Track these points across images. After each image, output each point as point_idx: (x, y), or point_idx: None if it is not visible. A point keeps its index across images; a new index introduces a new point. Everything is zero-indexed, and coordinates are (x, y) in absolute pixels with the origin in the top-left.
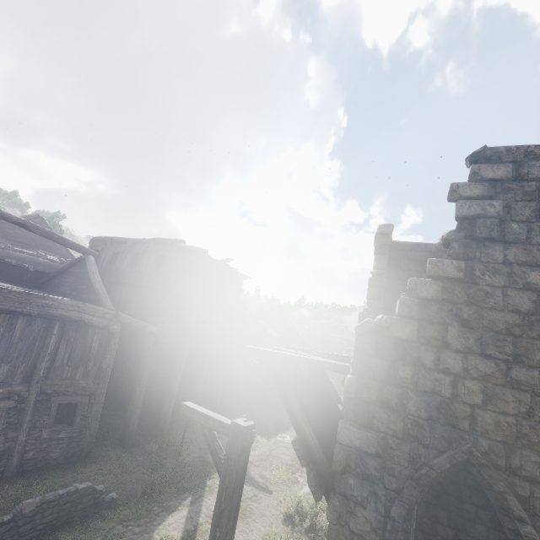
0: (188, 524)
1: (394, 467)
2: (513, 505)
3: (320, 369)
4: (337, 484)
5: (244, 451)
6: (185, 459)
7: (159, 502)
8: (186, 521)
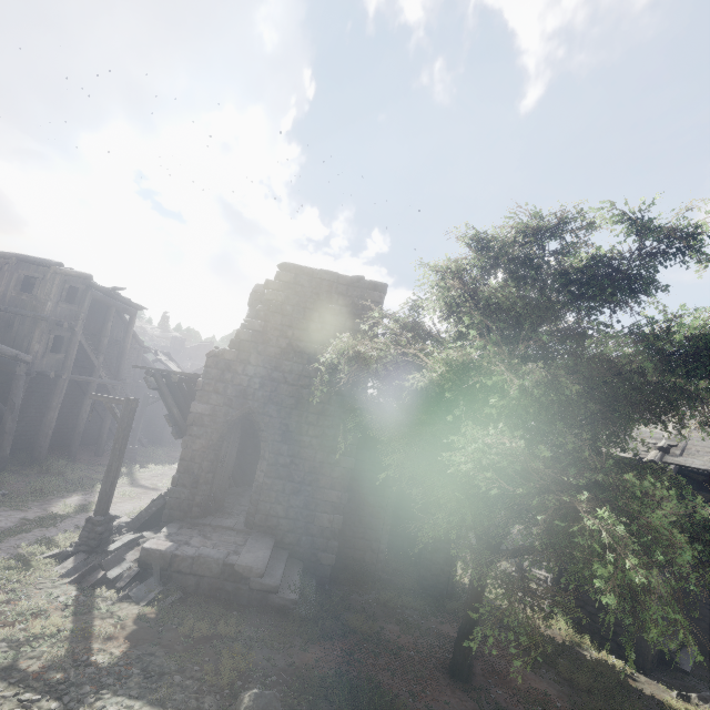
0: (83, 502)
1: (217, 419)
2: (261, 426)
3: (190, 380)
4: (188, 431)
5: (133, 411)
6: (70, 478)
7: (52, 494)
8: (81, 501)
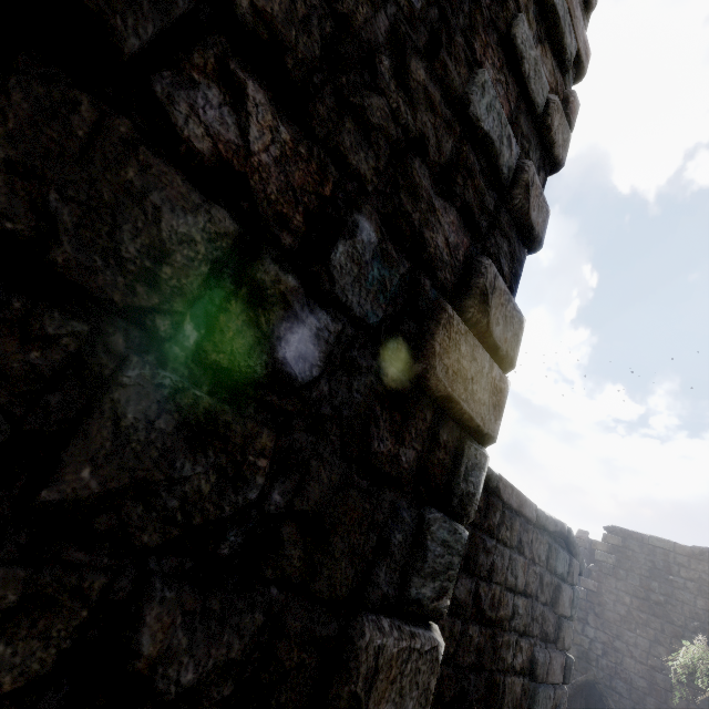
0: None
1: None
2: (610, 703)
3: None
4: None
5: None
6: None
7: None
8: None
